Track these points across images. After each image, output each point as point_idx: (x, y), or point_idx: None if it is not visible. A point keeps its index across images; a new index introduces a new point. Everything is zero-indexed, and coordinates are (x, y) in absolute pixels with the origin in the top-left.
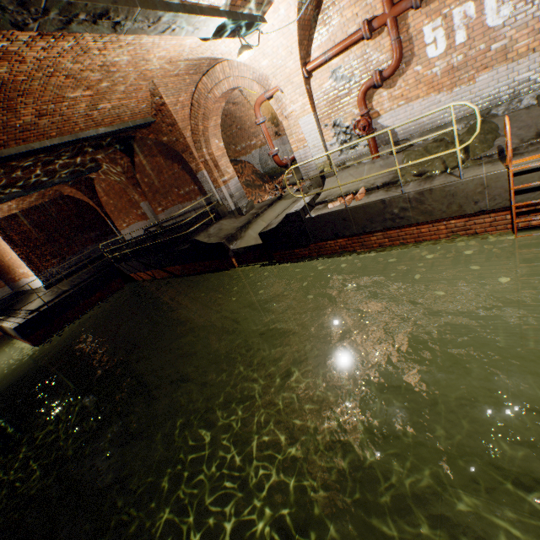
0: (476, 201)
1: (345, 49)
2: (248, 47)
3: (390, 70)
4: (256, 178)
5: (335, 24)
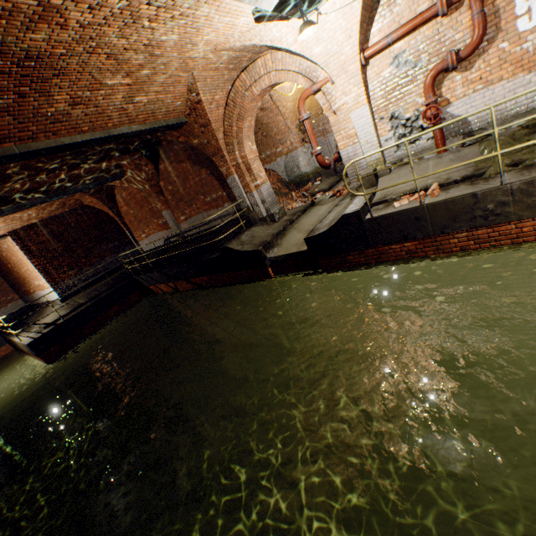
0: None
1: (413, 29)
2: (312, 23)
3: (469, 49)
4: (281, 186)
5: (401, 2)
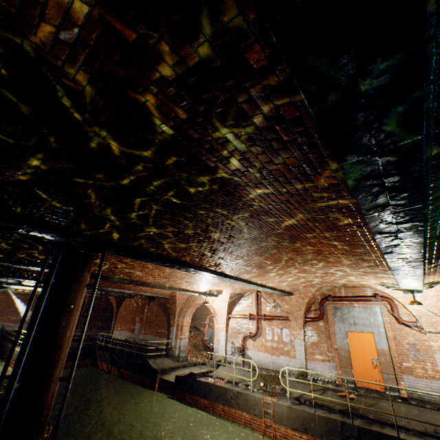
0: (254, 408)
1: (242, 317)
2: (207, 302)
3: (253, 334)
4: (201, 343)
5: (242, 307)
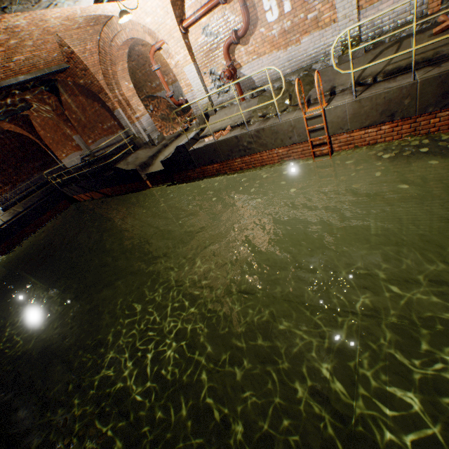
0: (290, 137)
1: (209, 11)
2: (125, 13)
3: (242, 31)
4: (170, 112)
5: None
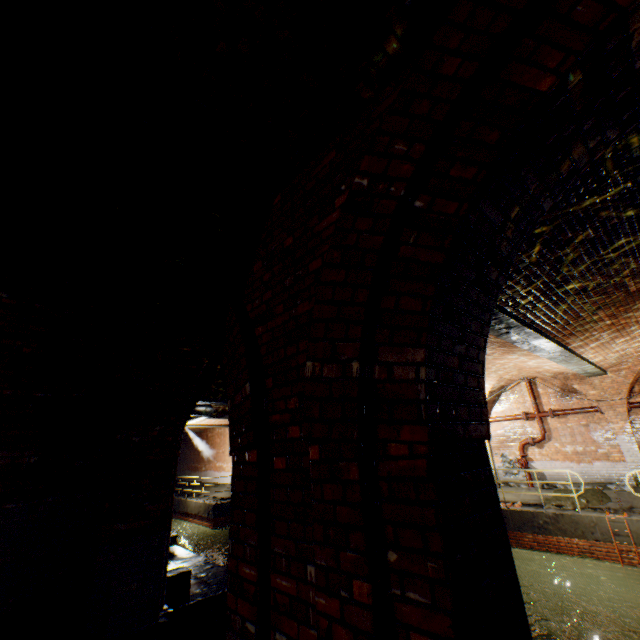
0: (591, 531)
1: (511, 419)
2: None
3: (538, 439)
4: None
5: (506, 406)
